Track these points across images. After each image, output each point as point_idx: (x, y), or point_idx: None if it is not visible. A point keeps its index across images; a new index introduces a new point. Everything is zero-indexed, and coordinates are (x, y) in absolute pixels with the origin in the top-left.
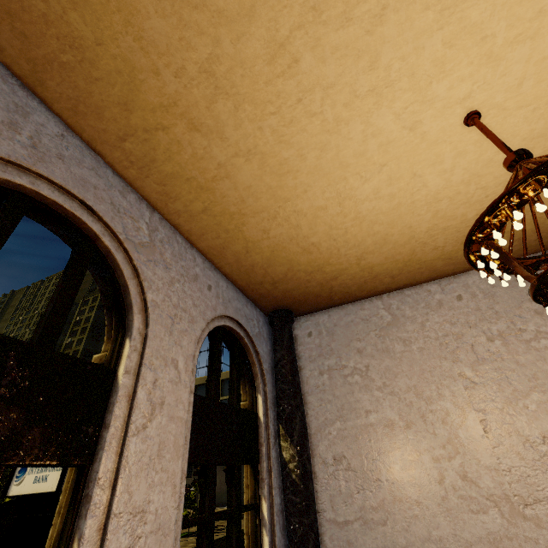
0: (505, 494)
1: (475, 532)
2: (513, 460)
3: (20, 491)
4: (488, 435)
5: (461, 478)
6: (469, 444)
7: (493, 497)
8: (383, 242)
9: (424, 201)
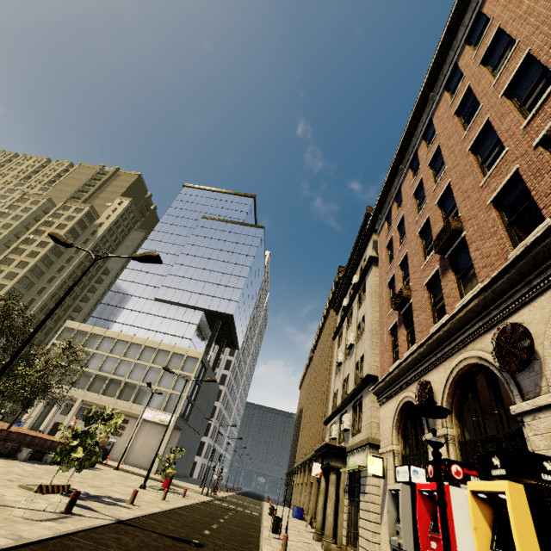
0: None
1: None
2: None
3: (420, 482)
4: None
5: None
6: None
7: None
8: None
9: None
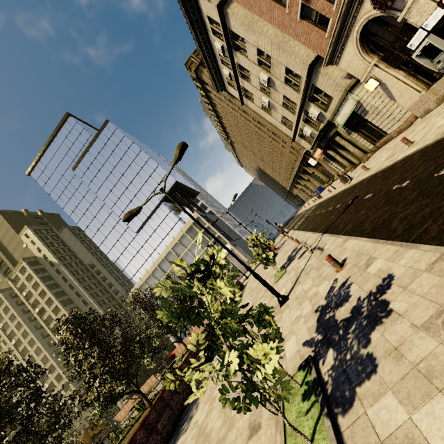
0: None
1: None
2: None
3: (432, 26)
4: None
5: None
6: None
7: None
8: None
9: None
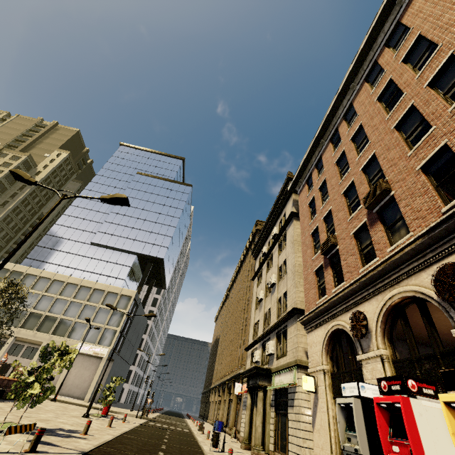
0: None
1: None
2: None
3: (367, 396)
4: None
5: None
6: None
7: None
8: (412, 325)
9: (442, 324)
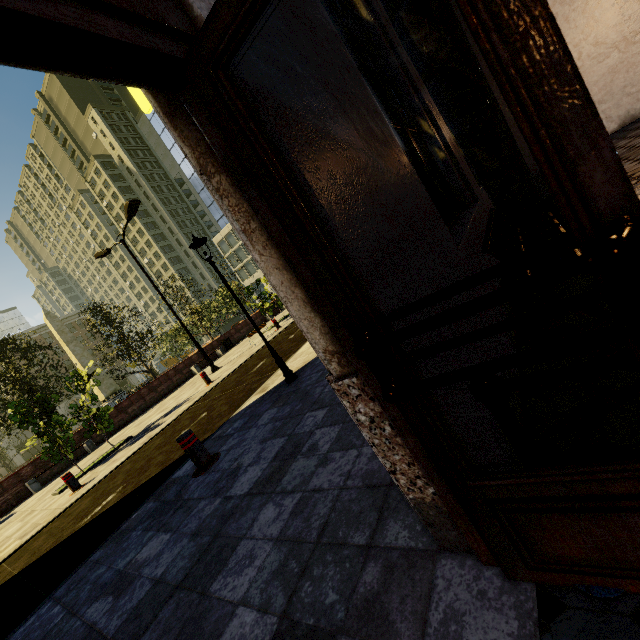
0: (624, 37)
1: (600, 73)
2: (633, 9)
3: None
4: (617, 1)
5: (594, 46)
6: (602, 18)
7: (615, 44)
8: None
9: None
